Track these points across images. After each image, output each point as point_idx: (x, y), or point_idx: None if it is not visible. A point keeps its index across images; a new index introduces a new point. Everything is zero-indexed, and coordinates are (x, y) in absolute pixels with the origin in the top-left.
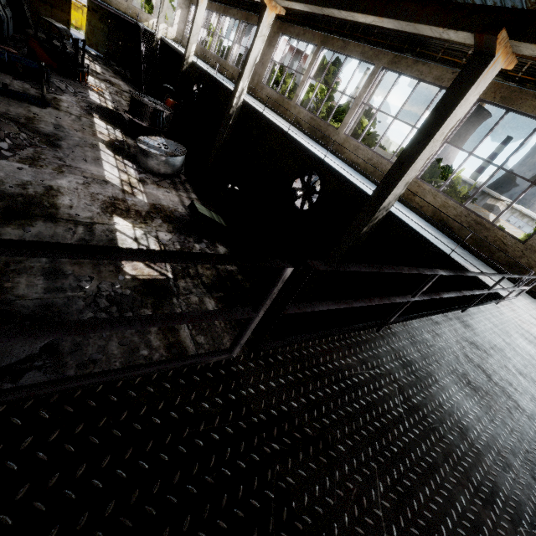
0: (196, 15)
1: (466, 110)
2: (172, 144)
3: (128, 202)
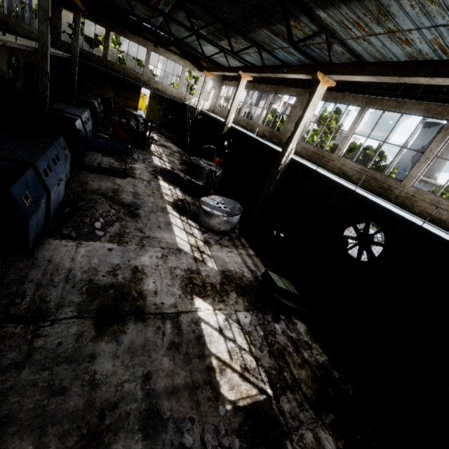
0: (236, 93)
1: None
2: (229, 201)
3: (202, 273)
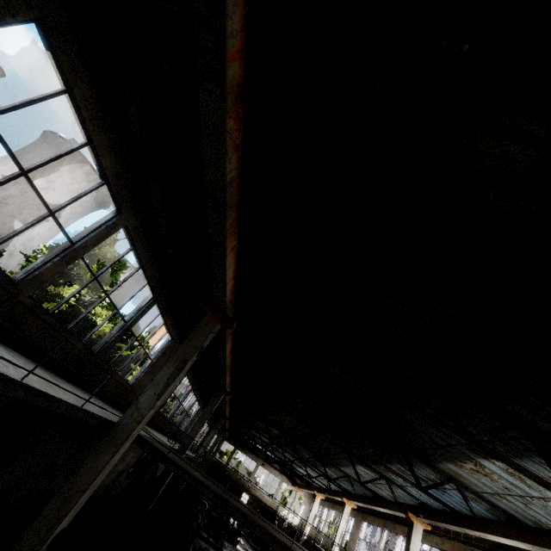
0: (312, 507)
1: (418, 547)
2: None
3: None
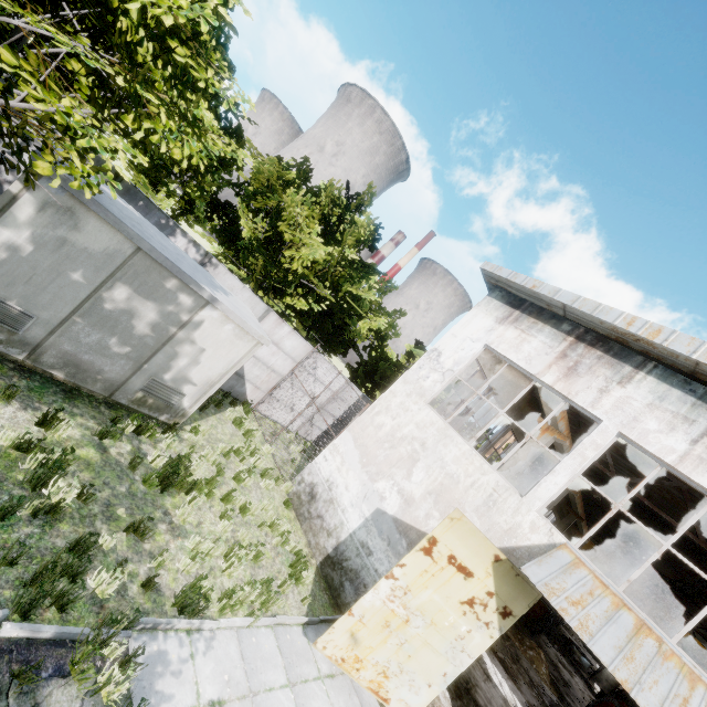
0: None
1: None
2: None
3: None
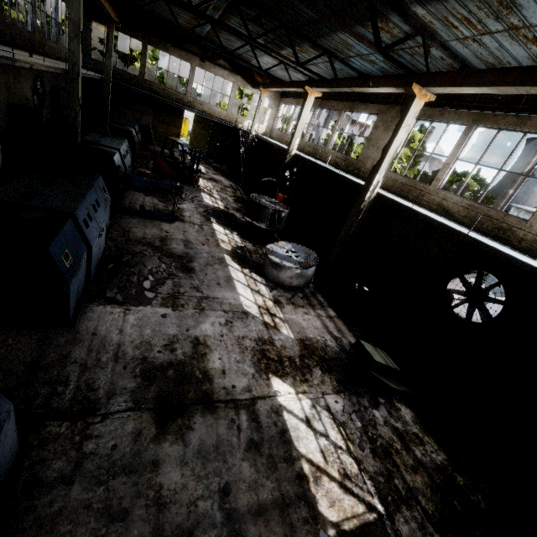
0: (302, 113)
1: None
2: (300, 249)
3: (276, 343)
